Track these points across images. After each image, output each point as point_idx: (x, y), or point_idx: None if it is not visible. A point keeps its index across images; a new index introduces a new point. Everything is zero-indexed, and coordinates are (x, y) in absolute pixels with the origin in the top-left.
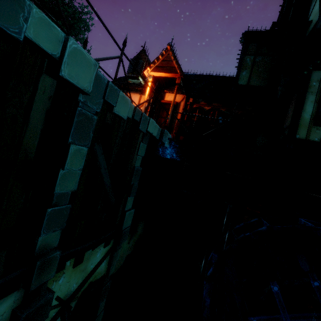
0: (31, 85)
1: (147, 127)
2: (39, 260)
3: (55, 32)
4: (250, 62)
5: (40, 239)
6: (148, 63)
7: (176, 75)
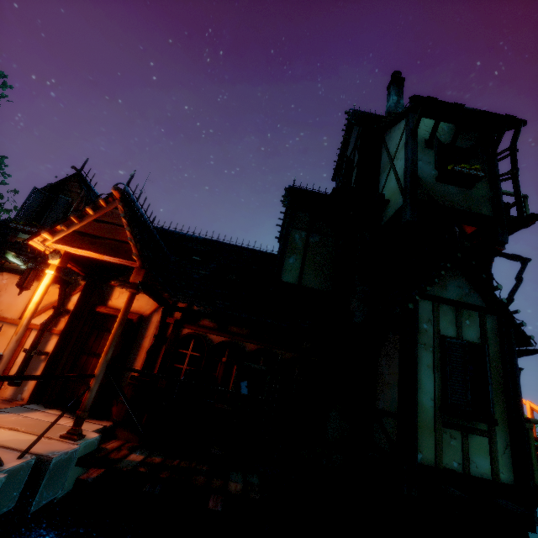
0: None
1: None
2: None
3: None
4: (300, 242)
5: None
6: (84, 205)
7: (131, 263)
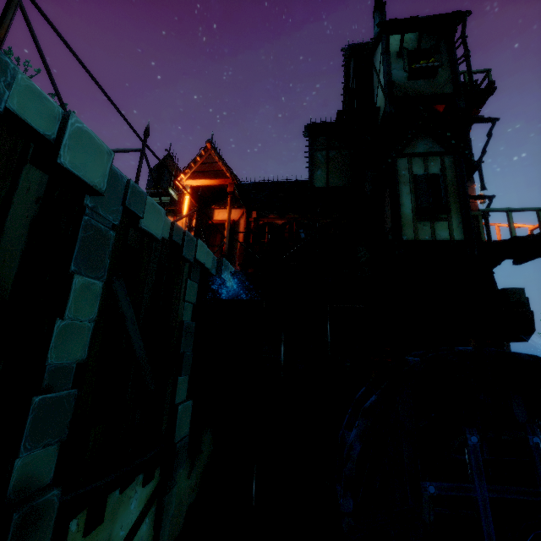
0: (7, 178)
1: (195, 253)
2: (18, 509)
3: (50, 107)
4: (322, 159)
5: (17, 465)
6: (179, 172)
7: (226, 181)
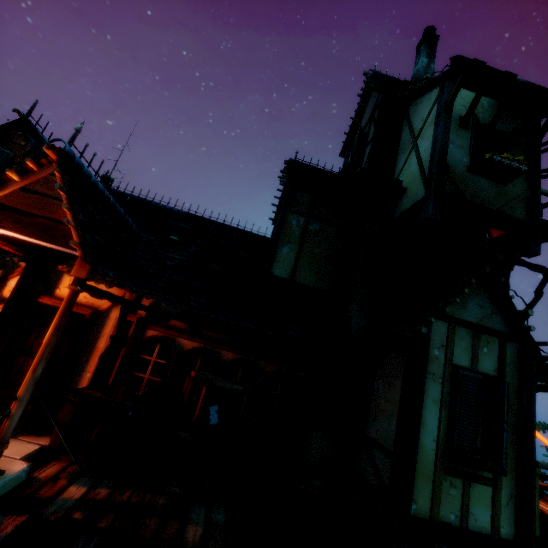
0: None
1: None
2: None
3: None
4: (297, 230)
5: None
6: None
7: (72, 251)
